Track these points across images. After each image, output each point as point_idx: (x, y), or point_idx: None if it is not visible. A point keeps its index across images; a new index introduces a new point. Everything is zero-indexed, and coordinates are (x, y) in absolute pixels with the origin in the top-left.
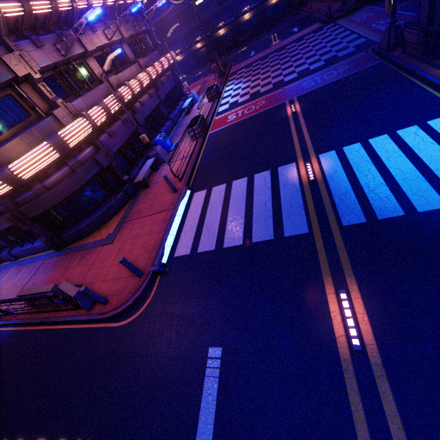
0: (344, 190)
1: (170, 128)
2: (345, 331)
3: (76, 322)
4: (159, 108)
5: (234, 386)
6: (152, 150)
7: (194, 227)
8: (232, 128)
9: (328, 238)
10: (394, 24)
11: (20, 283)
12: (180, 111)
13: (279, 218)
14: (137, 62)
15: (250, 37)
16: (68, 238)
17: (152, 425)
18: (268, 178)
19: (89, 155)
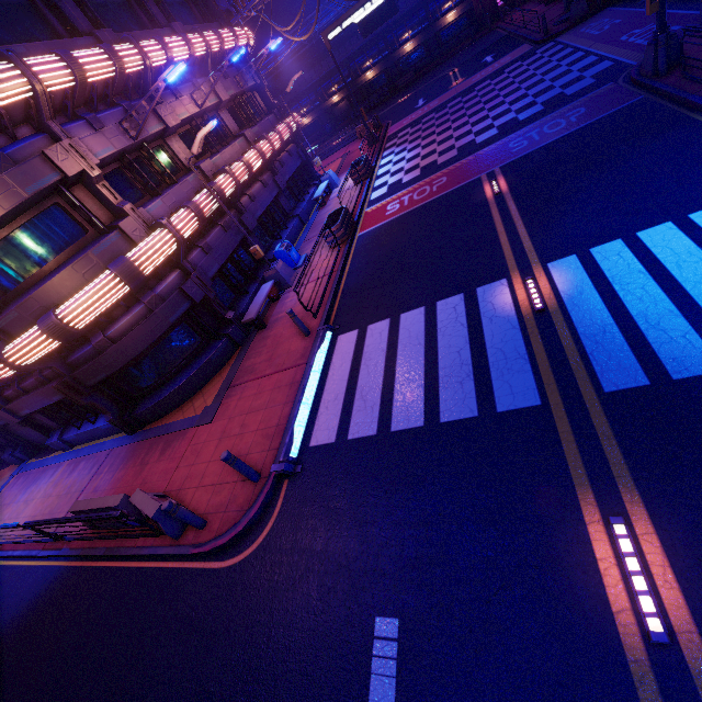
0: (601, 326)
1: (297, 230)
2: (630, 601)
3: (158, 558)
4: (278, 201)
5: (424, 697)
6: (270, 269)
7: (340, 395)
8: (395, 226)
9: (578, 416)
10: (665, 33)
11: (75, 487)
12: (311, 203)
13: (485, 379)
14: (243, 136)
15: (415, 78)
16: (145, 415)
17: None
18: (461, 307)
19: (174, 285)
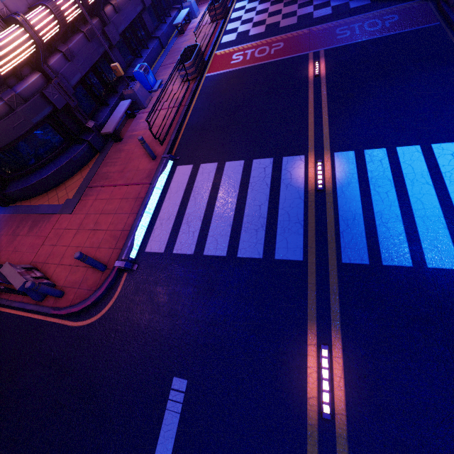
0: (354, 214)
1: (156, 52)
2: (318, 393)
3: (26, 310)
4: (141, 17)
5: (194, 426)
6: (128, 88)
7: (172, 217)
8: (236, 77)
9: (322, 275)
10: None
11: None
12: (171, 27)
13: (273, 232)
14: None
15: None
16: (15, 195)
17: (107, 450)
18: (269, 170)
19: (35, 87)
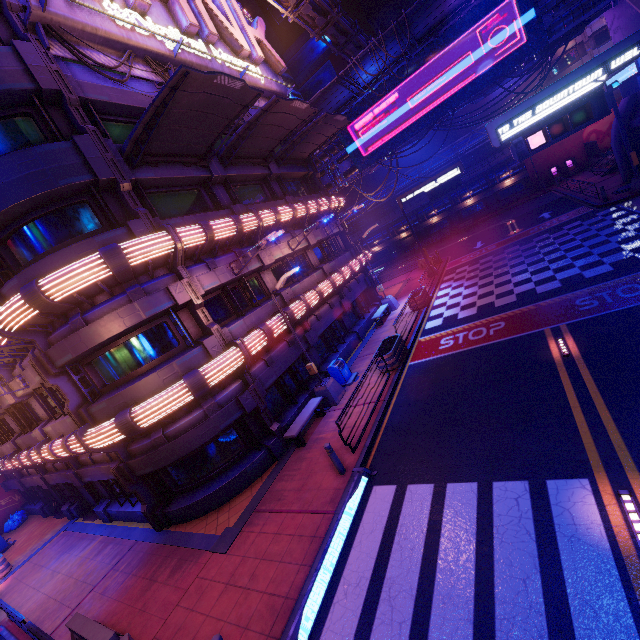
0: None
1: (353, 345)
2: None
3: None
4: (340, 318)
5: None
6: (321, 385)
7: (363, 581)
8: (447, 364)
9: None
10: None
11: (92, 577)
12: (369, 321)
13: None
14: (321, 269)
15: (474, 223)
16: (174, 515)
17: None
18: (525, 502)
19: (233, 394)
